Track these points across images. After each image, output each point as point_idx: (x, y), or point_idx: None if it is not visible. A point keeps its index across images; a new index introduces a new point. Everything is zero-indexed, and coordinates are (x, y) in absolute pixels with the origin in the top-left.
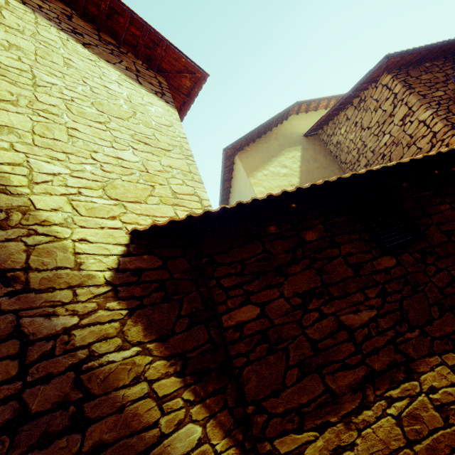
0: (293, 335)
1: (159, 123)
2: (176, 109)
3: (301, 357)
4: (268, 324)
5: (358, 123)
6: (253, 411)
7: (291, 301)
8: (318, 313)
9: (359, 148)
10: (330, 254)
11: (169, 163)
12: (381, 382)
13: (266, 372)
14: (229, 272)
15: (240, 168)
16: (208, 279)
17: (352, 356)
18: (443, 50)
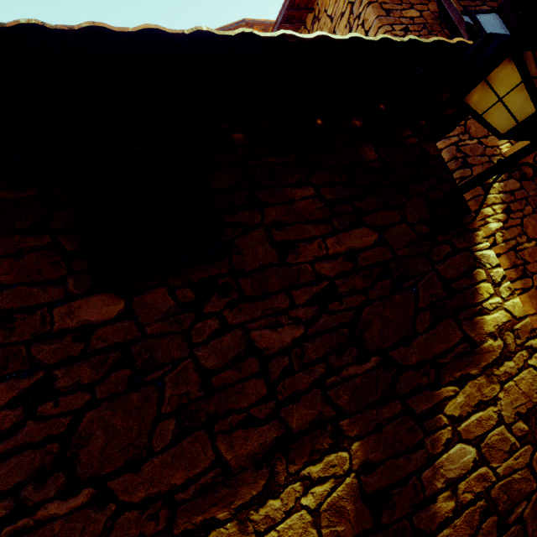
0: None
1: None
2: None
3: None
4: None
5: None
6: None
7: None
8: None
9: None
10: None
11: None
12: None
13: None
14: None
15: None
16: None
17: None
18: None
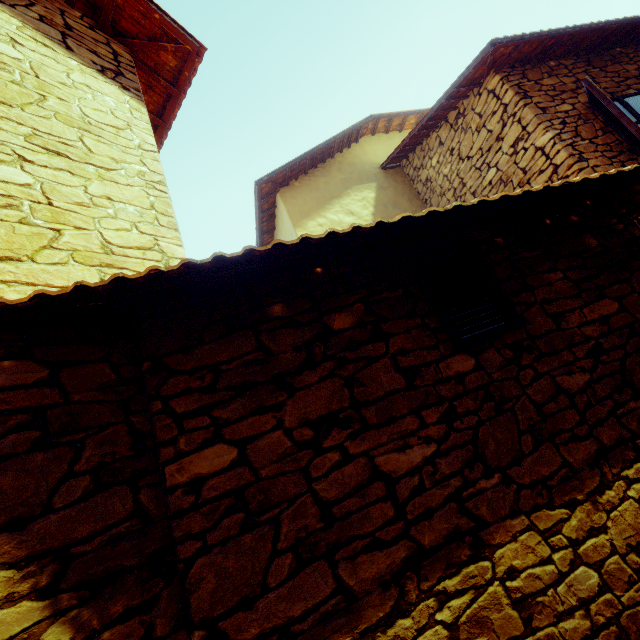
0: (291, 494)
1: (99, 121)
2: (157, 106)
3: (300, 534)
4: (249, 477)
5: (455, 150)
6: (201, 639)
7: (294, 434)
8: (339, 454)
9: (456, 189)
10: (371, 353)
11: (107, 192)
12: (431, 567)
13: (235, 566)
14: (190, 386)
15: (284, 213)
16: (150, 399)
17: (389, 525)
18: (574, 41)
